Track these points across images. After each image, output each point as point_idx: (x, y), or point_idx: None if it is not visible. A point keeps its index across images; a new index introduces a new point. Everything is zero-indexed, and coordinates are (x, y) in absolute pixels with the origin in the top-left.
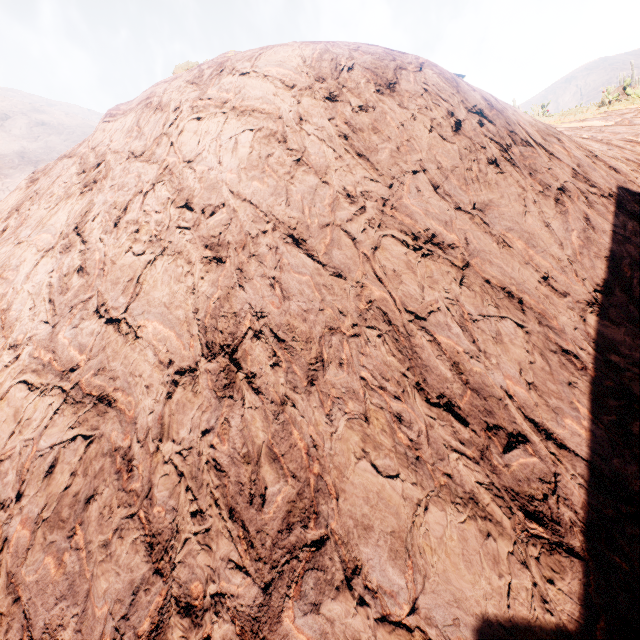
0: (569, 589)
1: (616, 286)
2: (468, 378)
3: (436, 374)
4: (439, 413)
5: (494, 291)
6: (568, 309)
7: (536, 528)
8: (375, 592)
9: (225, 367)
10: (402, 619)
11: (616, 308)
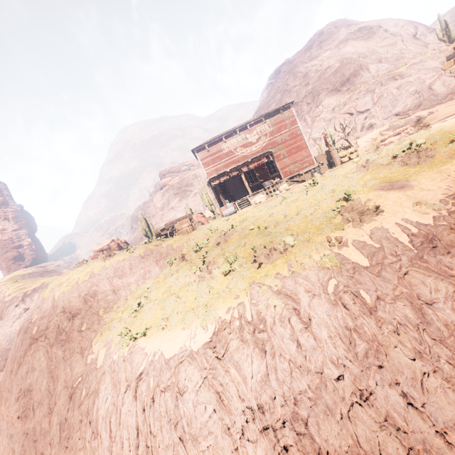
0: None
1: None
2: None
3: None
4: None
5: None
6: None
7: None
8: None
9: None
10: None
11: None
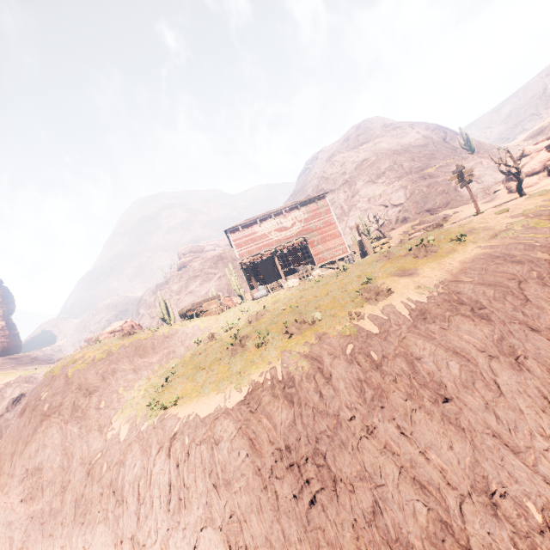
0: None
1: None
2: None
3: None
4: None
5: None
6: None
7: None
8: None
9: None
10: None
11: None
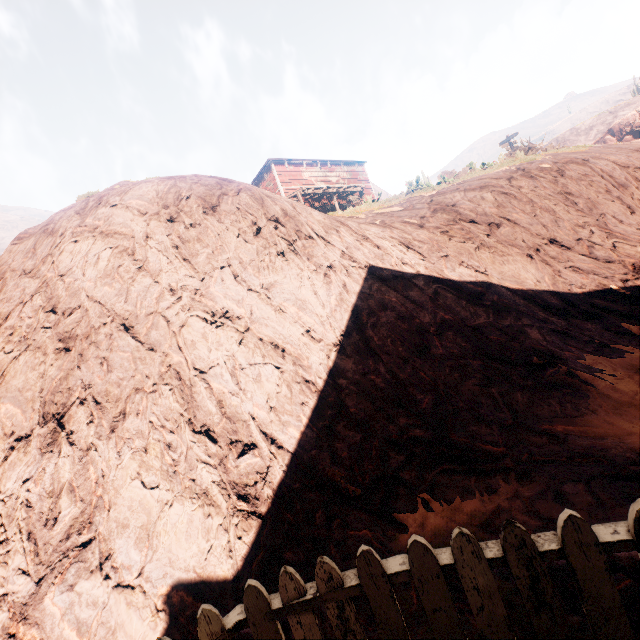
0: (249, 540)
1: (354, 330)
2: (226, 410)
3: (204, 411)
4: (200, 438)
5: (264, 345)
6: (320, 351)
7: (243, 505)
8: (118, 568)
9: (52, 430)
10: (131, 582)
11: (352, 346)
